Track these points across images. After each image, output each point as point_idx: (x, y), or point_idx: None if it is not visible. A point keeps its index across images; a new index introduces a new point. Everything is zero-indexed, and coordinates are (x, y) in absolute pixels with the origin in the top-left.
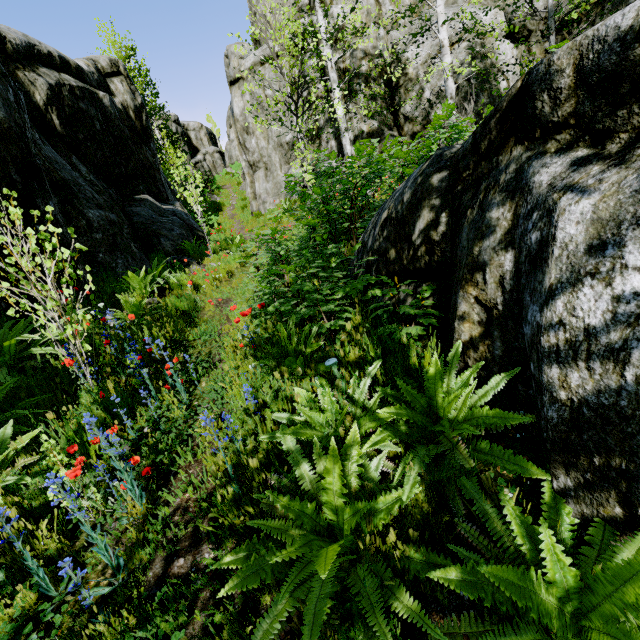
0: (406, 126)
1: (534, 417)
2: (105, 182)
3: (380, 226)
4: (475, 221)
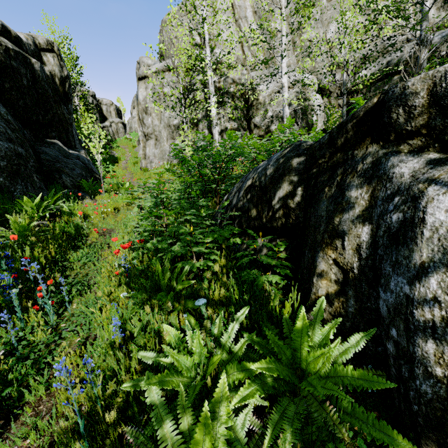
0: (255, 130)
1: (385, 374)
2: (22, 124)
3: (244, 190)
4: (334, 197)
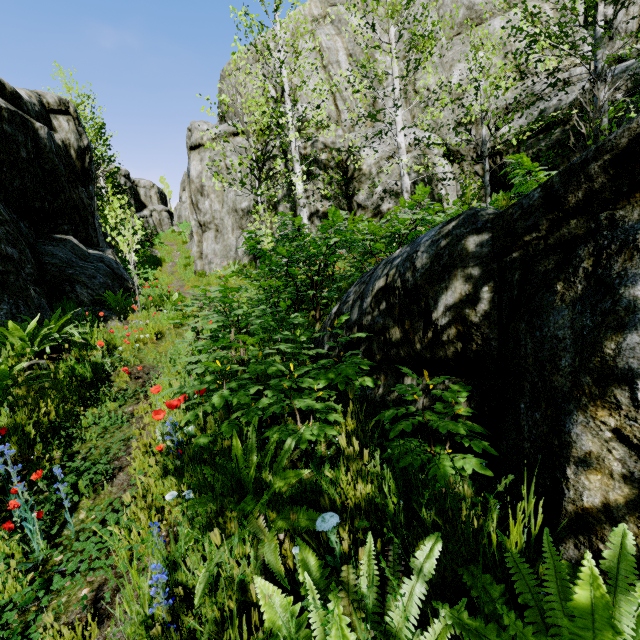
0: (359, 212)
1: None
2: (17, 213)
3: (373, 296)
4: (588, 300)
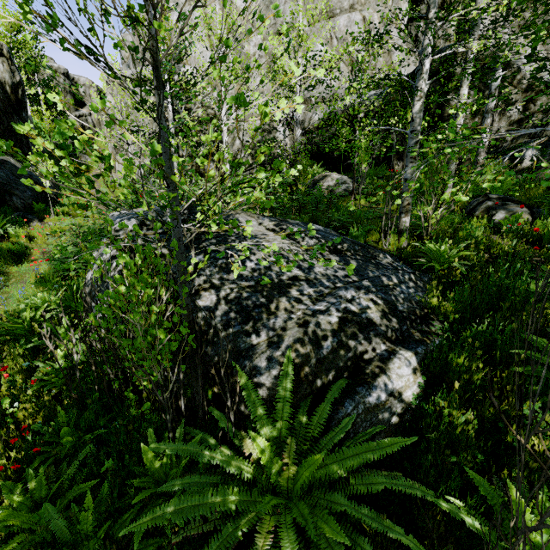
0: None
1: None
2: None
3: None
4: None
